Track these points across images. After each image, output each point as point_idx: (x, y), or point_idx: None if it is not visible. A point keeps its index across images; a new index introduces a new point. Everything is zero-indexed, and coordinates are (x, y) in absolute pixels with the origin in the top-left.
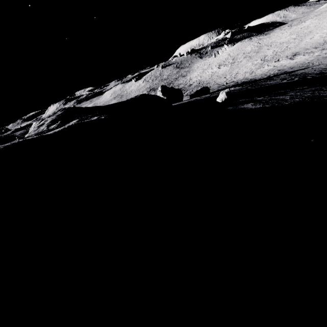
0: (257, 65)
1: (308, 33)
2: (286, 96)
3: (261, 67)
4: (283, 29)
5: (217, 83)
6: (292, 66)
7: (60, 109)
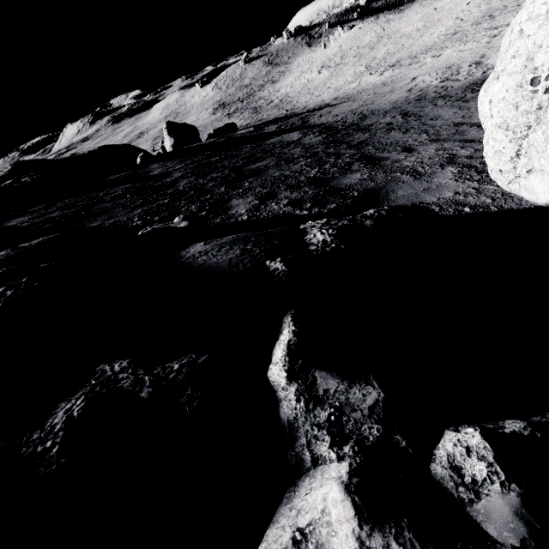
0: (355, 76)
1: (435, 24)
2: (160, 166)
3: (355, 81)
4: (423, 4)
5: (297, 103)
6: (349, 94)
7: (12, 163)
